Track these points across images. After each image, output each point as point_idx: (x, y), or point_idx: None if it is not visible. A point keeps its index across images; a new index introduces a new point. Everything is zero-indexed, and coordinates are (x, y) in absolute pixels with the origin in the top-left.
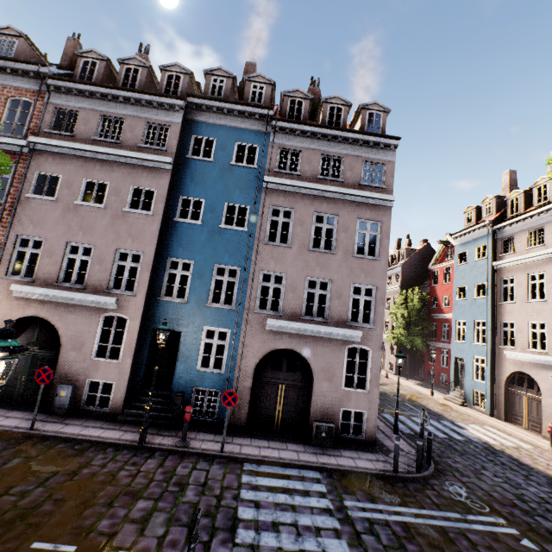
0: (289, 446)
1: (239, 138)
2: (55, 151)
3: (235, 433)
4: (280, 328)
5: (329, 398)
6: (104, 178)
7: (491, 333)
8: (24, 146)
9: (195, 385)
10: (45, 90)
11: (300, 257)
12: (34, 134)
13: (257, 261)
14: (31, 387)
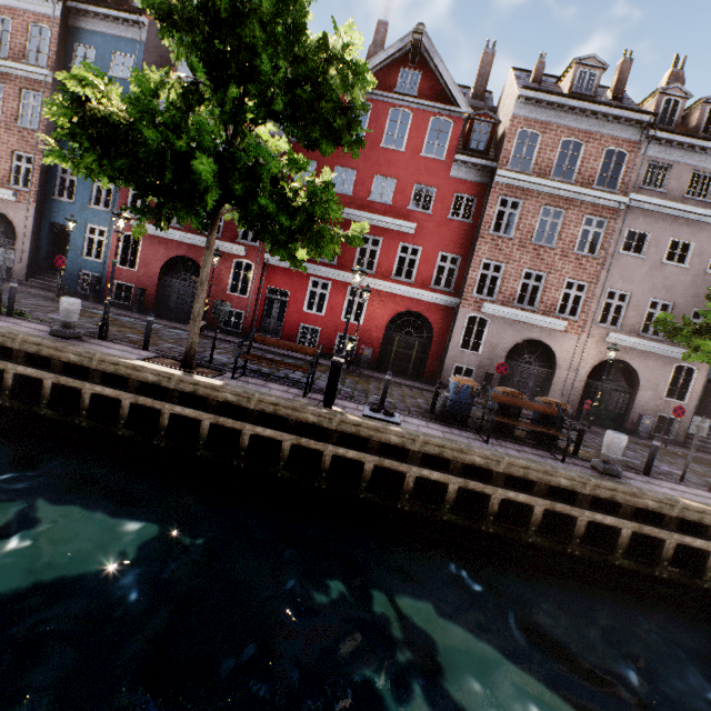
0: None
1: None
2: (648, 209)
3: None
4: None
5: None
6: (689, 238)
7: None
8: (623, 203)
9: None
10: (640, 141)
11: None
12: (628, 189)
13: None
14: (606, 413)
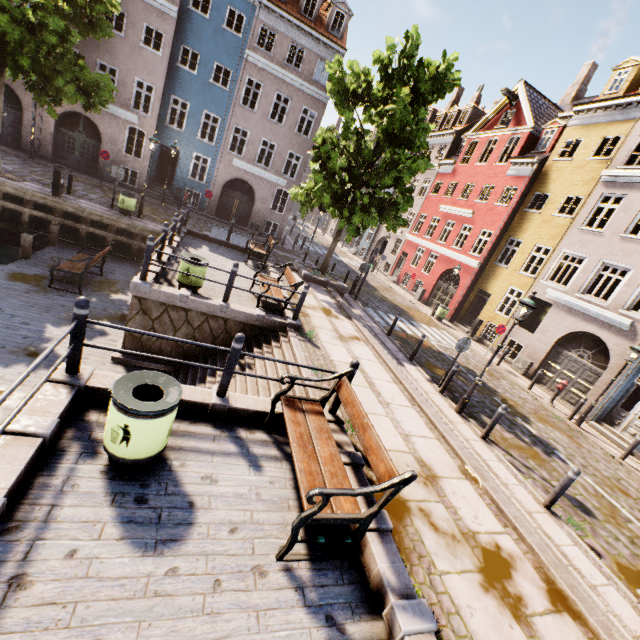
0: (236, 228)
1: (232, 3)
2: None
3: (208, 217)
4: (241, 166)
5: (262, 213)
6: (122, 7)
7: None
8: None
9: (187, 187)
10: None
11: (261, 123)
12: None
13: (233, 117)
14: (84, 161)
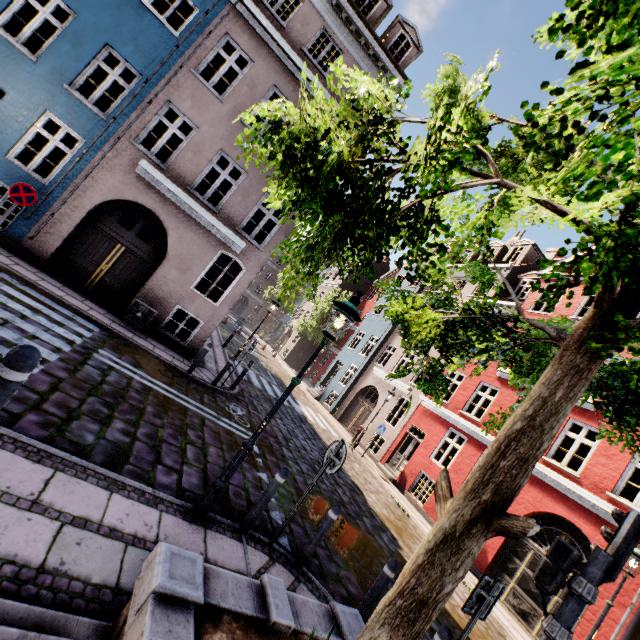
0: (88, 302)
1: None
2: None
3: (23, 257)
4: (155, 182)
5: (171, 288)
6: None
7: (376, 350)
8: None
9: None
10: None
11: (227, 122)
12: None
13: (170, 86)
14: None
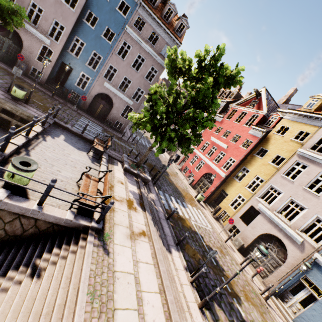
0: (97, 121)
1: None
2: None
3: (82, 110)
4: (109, 87)
5: (115, 116)
6: None
7: None
8: None
9: (73, 90)
10: None
11: (126, 67)
12: None
13: (110, 59)
14: (7, 56)
